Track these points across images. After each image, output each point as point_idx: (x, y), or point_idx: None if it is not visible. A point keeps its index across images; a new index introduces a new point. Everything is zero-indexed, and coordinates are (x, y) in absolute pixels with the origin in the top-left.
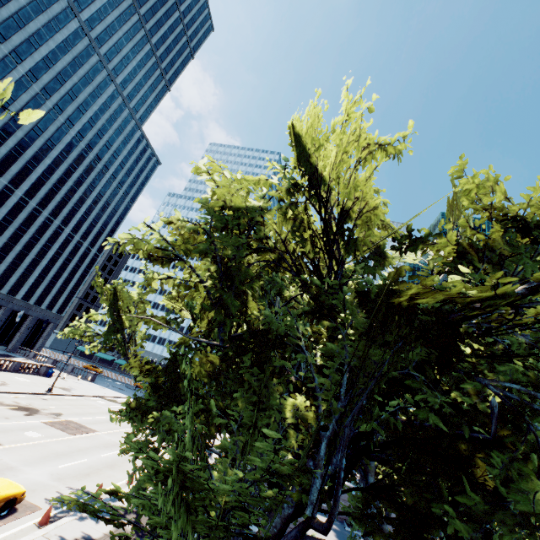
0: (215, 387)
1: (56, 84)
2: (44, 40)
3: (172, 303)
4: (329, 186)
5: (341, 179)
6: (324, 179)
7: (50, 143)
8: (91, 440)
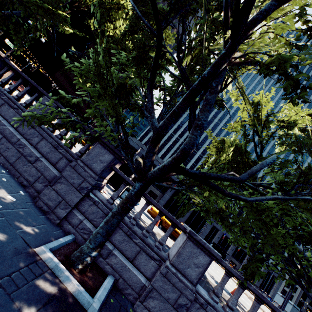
0: None
1: None
2: None
3: None
4: None
5: None
6: None
7: None
8: None
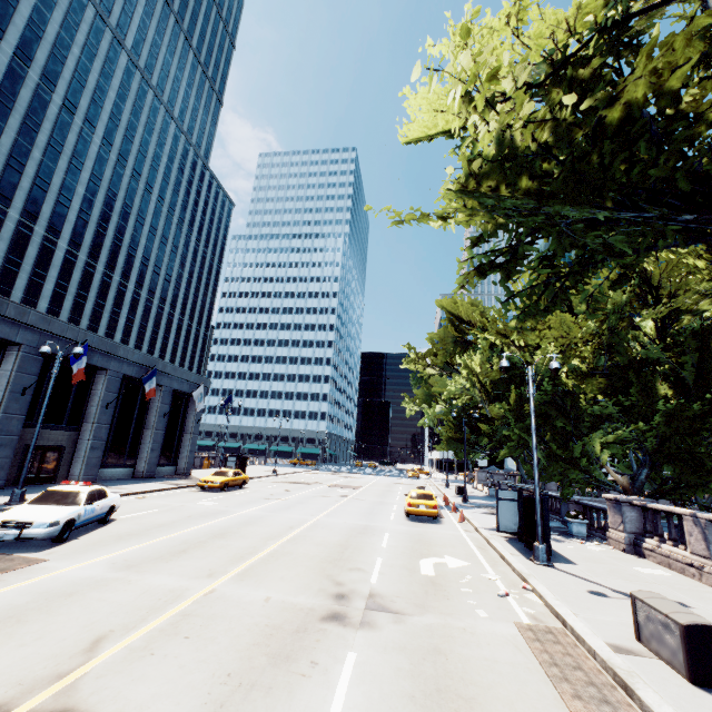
0: (452, 428)
1: (127, 145)
2: (105, 94)
3: (414, 364)
4: (660, 279)
5: (672, 277)
6: (654, 275)
7: (140, 219)
8: (373, 490)
